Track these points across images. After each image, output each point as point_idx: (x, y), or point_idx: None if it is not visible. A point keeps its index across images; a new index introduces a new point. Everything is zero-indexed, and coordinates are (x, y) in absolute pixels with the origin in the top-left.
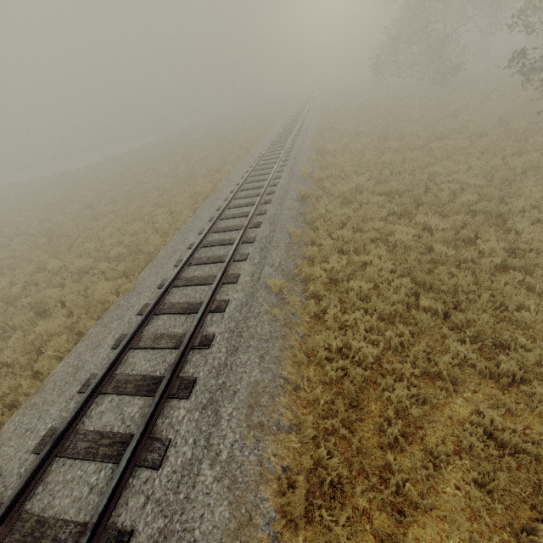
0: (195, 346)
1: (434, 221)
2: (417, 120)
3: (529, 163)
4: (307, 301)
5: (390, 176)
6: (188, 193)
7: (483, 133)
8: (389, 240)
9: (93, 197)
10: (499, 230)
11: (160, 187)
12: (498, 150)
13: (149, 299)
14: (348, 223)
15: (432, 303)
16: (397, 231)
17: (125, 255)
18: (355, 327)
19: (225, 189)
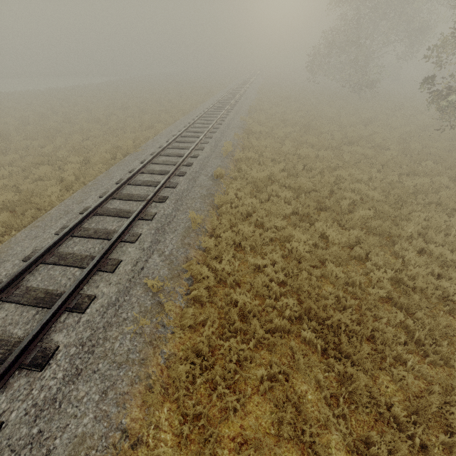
0: (24, 365)
1: (332, 232)
2: (334, 120)
3: (421, 186)
4: (186, 308)
5: (302, 172)
6: (111, 145)
7: (386, 146)
8: (286, 246)
9: (15, 126)
10: (387, 251)
11: (86, 131)
12: (396, 166)
13: (6, 274)
14: (253, 214)
15: (313, 336)
16: (296, 237)
17: (15, 204)
18: (229, 354)
19: (147, 149)
